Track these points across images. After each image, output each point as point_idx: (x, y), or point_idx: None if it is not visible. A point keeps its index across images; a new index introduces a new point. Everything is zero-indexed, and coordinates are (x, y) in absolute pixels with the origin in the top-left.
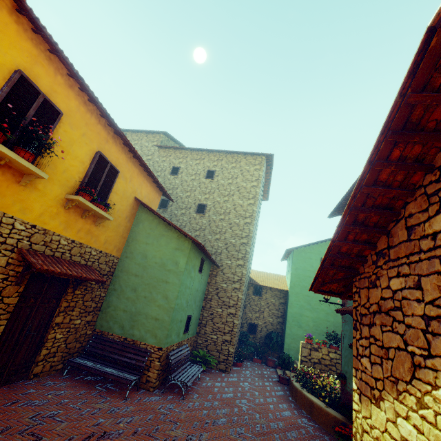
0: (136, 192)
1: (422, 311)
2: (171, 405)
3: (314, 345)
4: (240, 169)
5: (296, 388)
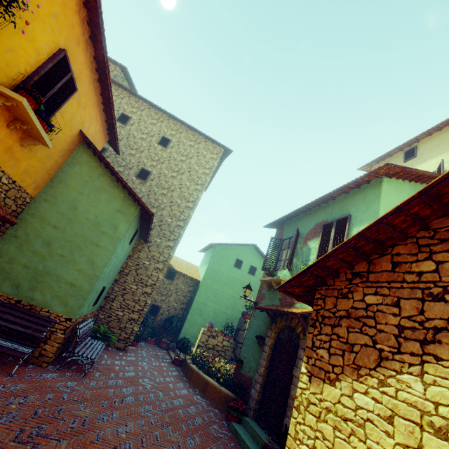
0: (84, 125)
1: (397, 322)
2: (72, 383)
3: (213, 333)
4: (198, 150)
5: (193, 370)
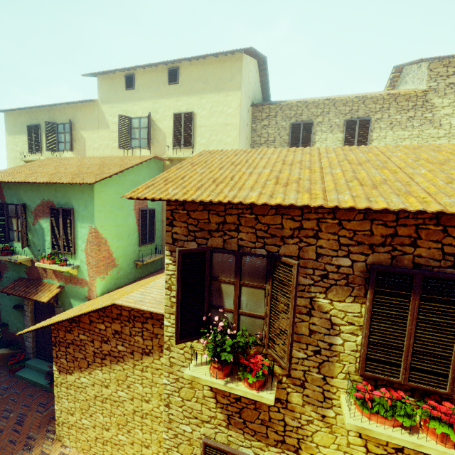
0: None
1: (93, 350)
2: None
3: None
4: None
5: None
